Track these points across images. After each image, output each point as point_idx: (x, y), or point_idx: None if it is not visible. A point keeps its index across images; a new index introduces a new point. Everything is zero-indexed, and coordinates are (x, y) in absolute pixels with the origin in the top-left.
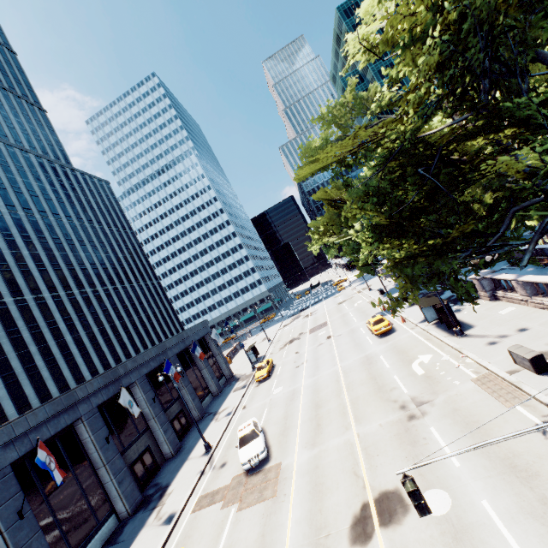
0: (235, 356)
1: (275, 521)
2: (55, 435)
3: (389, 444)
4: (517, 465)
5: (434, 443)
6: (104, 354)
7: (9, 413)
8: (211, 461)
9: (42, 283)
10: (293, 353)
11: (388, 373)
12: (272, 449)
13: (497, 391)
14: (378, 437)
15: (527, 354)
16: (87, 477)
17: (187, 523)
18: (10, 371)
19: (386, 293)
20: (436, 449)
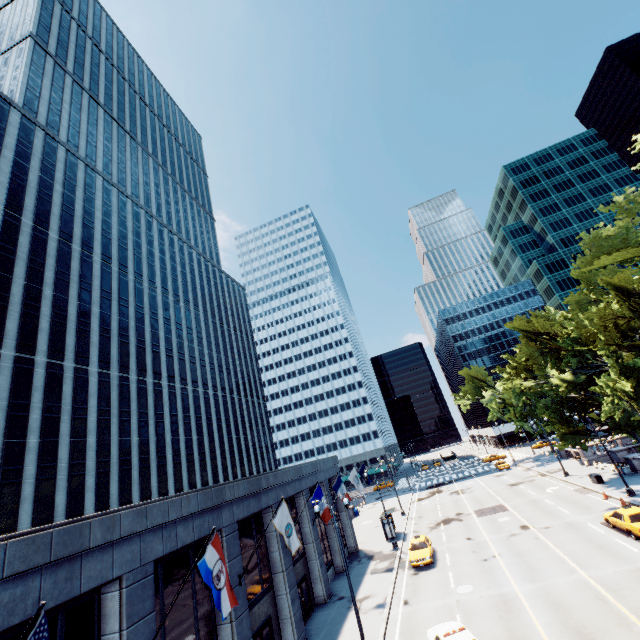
0: None
1: None
2: (195, 541)
3: None
4: None
5: None
6: (194, 472)
7: (88, 511)
8: None
9: (165, 369)
10: (461, 537)
11: None
12: None
13: None
14: None
15: None
16: (206, 632)
17: None
18: (107, 457)
19: (607, 482)
20: None
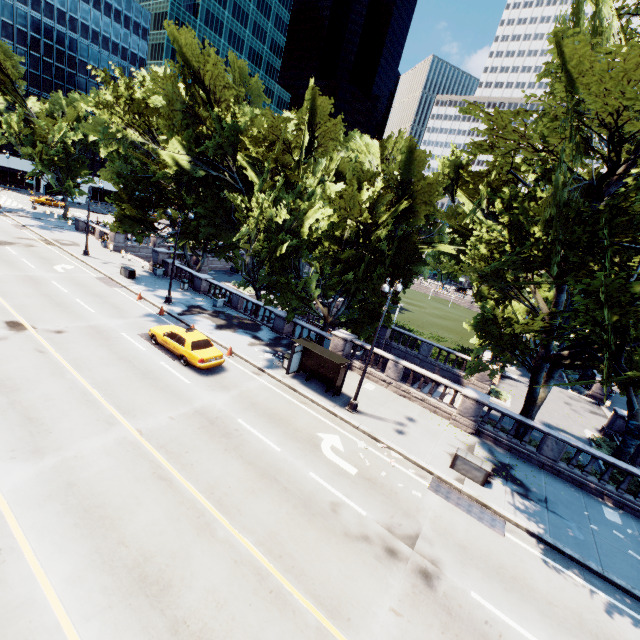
0: None
1: None
2: None
3: None
4: (596, 633)
5: (506, 628)
6: None
7: None
8: None
9: None
10: None
11: (293, 466)
12: None
13: (471, 510)
14: None
15: (484, 464)
16: None
17: None
18: None
19: (139, 279)
20: None
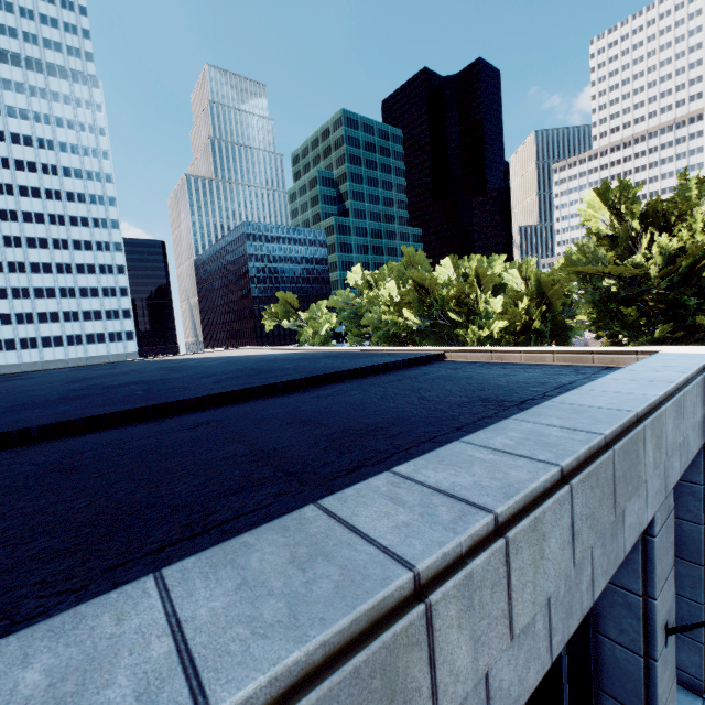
0: None
1: None
2: None
3: None
4: None
5: None
6: None
7: None
8: None
9: None
10: None
11: None
12: None
13: None
14: None
15: None
16: None
17: None
18: None
19: None
20: None
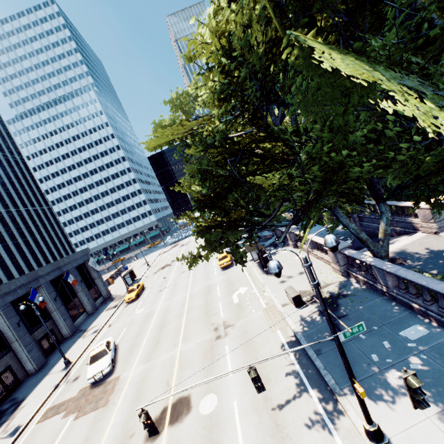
0: (118, 277)
1: (99, 426)
2: None
3: (197, 359)
4: (262, 374)
5: (224, 358)
6: None
7: None
8: (67, 376)
9: None
10: (162, 278)
11: (217, 301)
12: (118, 364)
13: (272, 319)
14: (193, 353)
15: (292, 294)
16: None
17: (29, 434)
18: None
19: None
20: (223, 362)
